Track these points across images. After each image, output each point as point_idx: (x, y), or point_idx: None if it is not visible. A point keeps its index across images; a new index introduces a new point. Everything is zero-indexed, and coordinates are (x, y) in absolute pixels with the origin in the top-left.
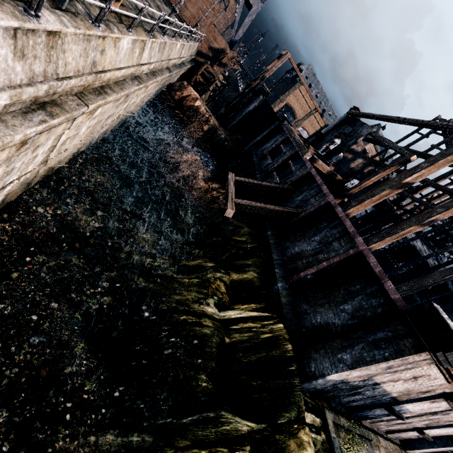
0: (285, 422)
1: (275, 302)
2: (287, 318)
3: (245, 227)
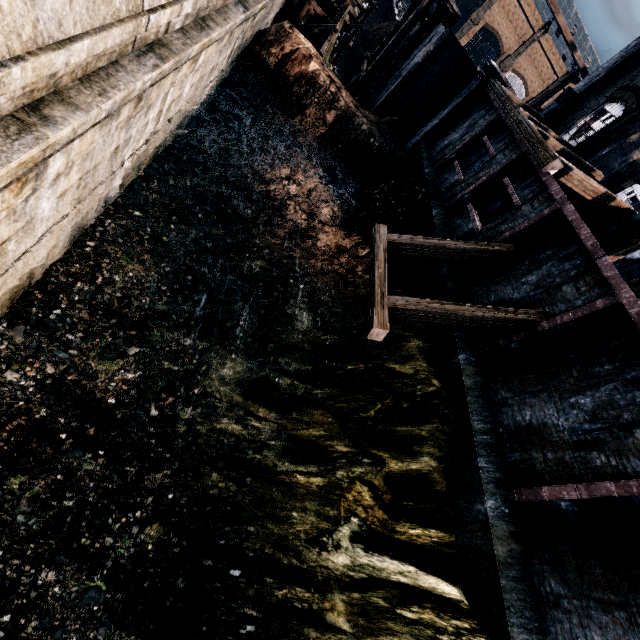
0: None
1: (480, 548)
2: (509, 604)
3: (411, 339)
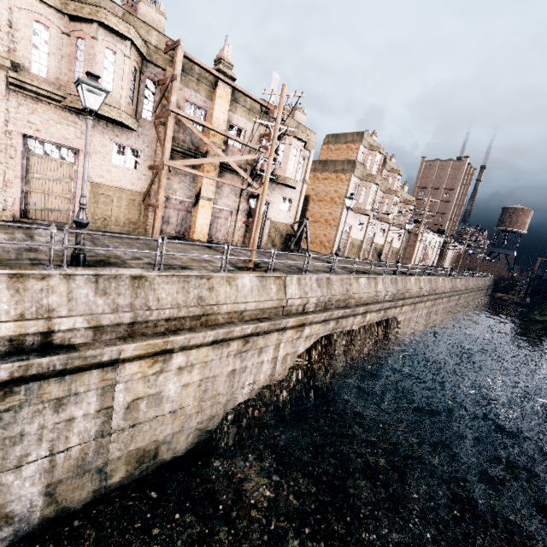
0: (546, 307)
1: None
2: None
3: None
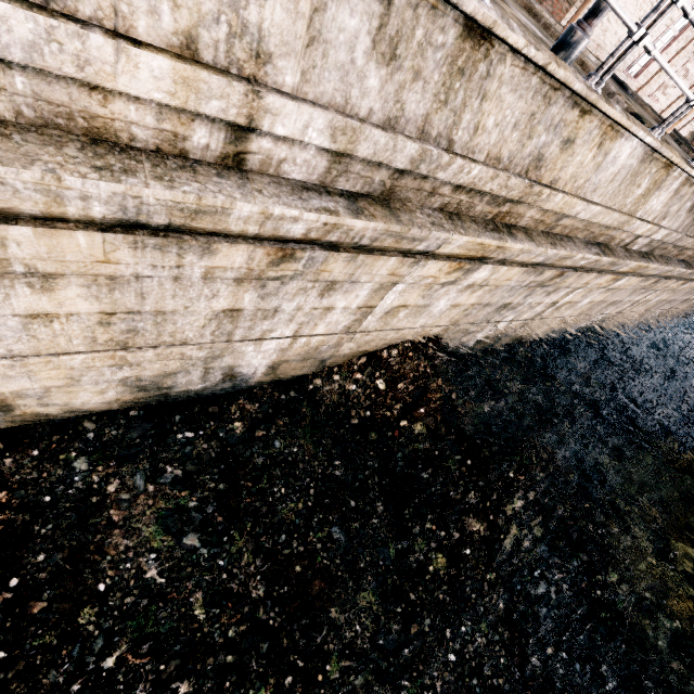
0: None
1: None
2: None
3: None
